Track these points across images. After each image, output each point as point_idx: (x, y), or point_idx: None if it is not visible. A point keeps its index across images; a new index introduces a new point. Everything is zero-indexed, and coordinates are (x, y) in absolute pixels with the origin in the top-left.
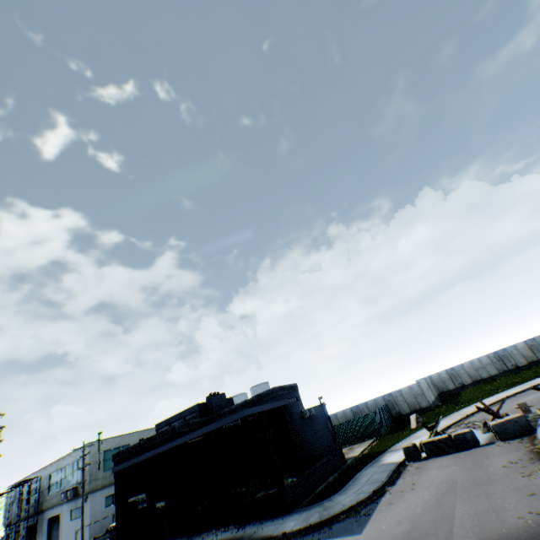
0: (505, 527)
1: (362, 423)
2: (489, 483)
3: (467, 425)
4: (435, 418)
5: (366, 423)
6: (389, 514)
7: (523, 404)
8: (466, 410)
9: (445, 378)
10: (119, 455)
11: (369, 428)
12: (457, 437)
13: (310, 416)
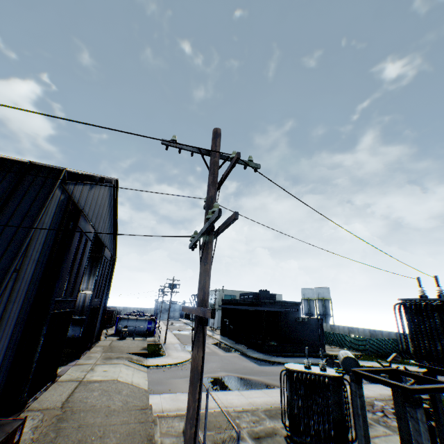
0: (277, 381)
1: (358, 341)
2: None
3: None
4: (408, 364)
5: (361, 342)
6: (275, 367)
7: None
8: None
9: None
10: (223, 301)
11: (362, 346)
12: None
13: (303, 321)
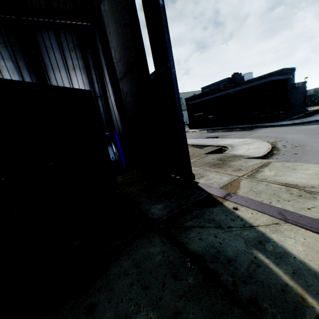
0: None
1: None
2: None
3: None
4: None
5: None
6: None
7: None
8: None
9: None
10: (188, 99)
11: None
12: None
13: (295, 87)
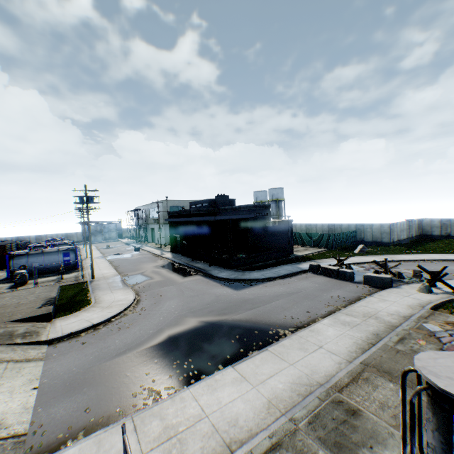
0: (274, 316)
1: (323, 238)
2: (309, 300)
3: (378, 267)
4: (376, 253)
5: (326, 239)
6: (256, 290)
7: (418, 272)
8: (401, 257)
9: (435, 225)
10: (169, 213)
11: (327, 242)
12: (341, 272)
13: (273, 226)
